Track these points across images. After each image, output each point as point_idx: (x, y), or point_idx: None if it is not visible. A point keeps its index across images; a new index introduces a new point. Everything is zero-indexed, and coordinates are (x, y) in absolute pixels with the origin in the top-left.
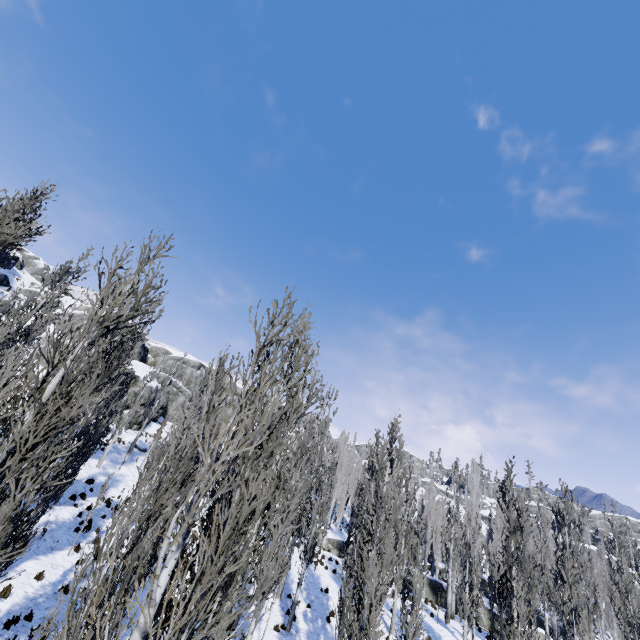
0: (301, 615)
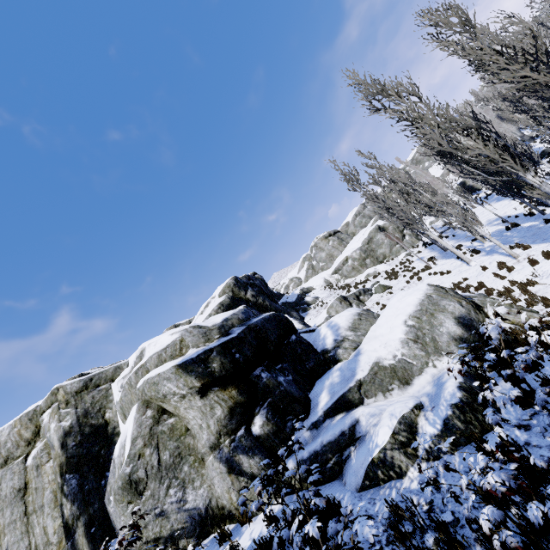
0: None
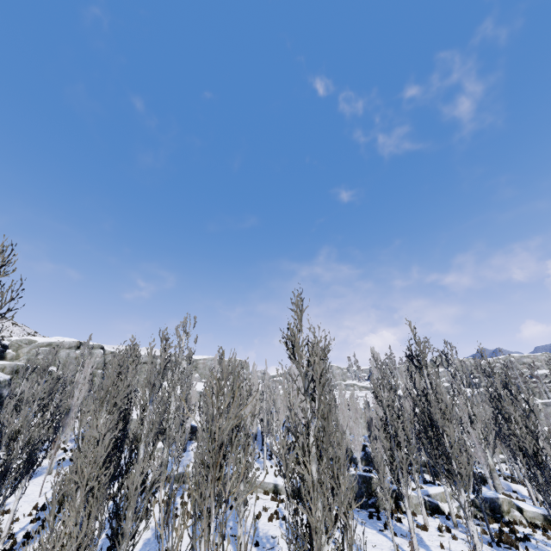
0: None
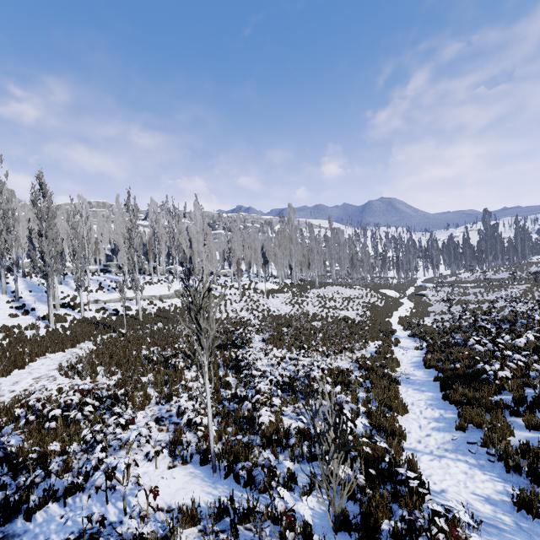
0: (26, 296)
